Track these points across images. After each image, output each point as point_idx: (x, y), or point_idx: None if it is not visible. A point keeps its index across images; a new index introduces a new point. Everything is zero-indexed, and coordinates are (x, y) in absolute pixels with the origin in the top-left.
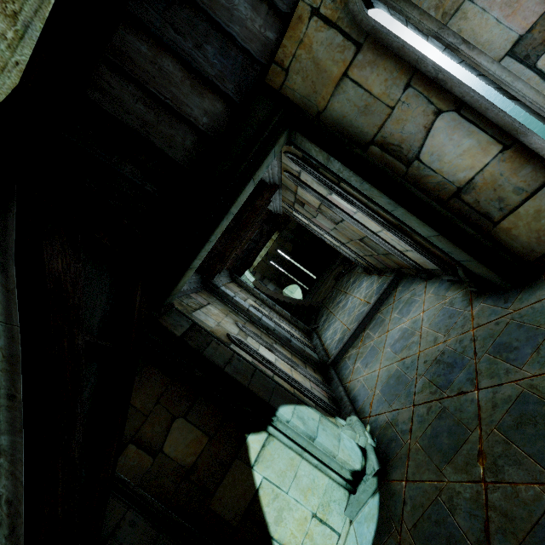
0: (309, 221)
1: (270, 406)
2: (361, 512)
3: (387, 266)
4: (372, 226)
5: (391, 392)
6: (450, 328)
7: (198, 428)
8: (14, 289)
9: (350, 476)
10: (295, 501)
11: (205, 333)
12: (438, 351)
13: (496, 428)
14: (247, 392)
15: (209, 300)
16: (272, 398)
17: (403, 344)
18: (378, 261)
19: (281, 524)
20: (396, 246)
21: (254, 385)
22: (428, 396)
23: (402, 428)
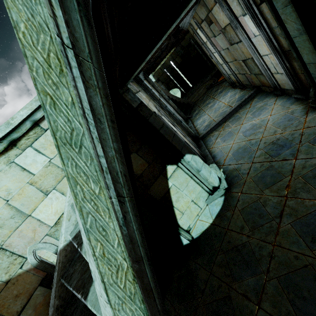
0: (208, 40)
1: (181, 153)
2: (213, 202)
3: (252, 83)
4: (262, 50)
5: (239, 155)
6: (287, 126)
7: (143, 159)
8: (97, 44)
9: (212, 188)
10: (185, 195)
11: (149, 108)
12: (275, 138)
13: (301, 177)
14: (170, 145)
15: (138, 88)
16: (182, 150)
17: (251, 132)
18: (247, 79)
19: (178, 202)
20: (271, 69)
21: (174, 142)
22: (263, 159)
23: (243, 172)
